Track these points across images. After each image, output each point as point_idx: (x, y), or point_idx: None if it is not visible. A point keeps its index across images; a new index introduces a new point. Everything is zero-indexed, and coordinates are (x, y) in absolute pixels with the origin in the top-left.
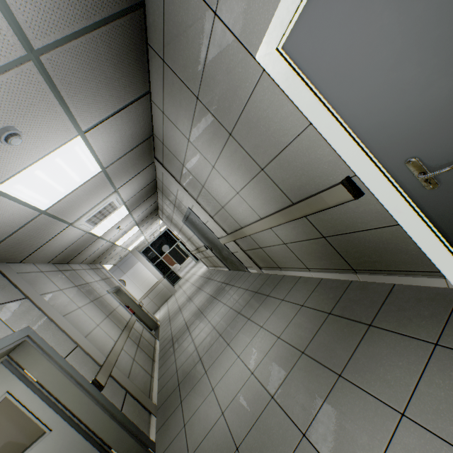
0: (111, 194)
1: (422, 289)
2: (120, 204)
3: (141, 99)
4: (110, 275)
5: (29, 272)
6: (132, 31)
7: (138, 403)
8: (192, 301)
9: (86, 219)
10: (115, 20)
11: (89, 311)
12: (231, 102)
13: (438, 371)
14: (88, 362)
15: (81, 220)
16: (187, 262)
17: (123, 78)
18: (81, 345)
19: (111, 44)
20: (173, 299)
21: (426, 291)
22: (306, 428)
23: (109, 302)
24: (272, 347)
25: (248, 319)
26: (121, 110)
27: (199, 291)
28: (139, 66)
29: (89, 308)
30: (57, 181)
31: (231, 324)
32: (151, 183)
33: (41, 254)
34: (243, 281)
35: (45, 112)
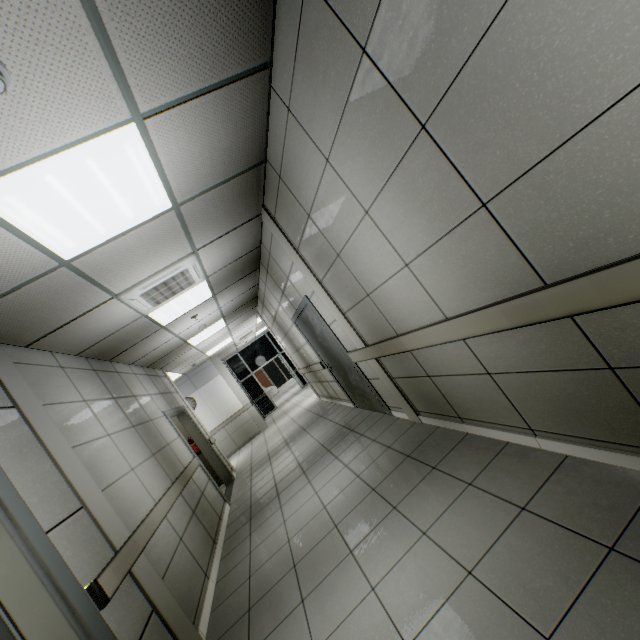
0: (186, 256)
1: None
2: (200, 277)
3: (253, 76)
4: (174, 389)
5: (37, 365)
6: None
7: (170, 636)
8: (290, 449)
9: (142, 291)
10: None
11: (124, 443)
12: (446, 34)
13: None
14: (95, 541)
15: (132, 291)
16: (289, 386)
17: (225, 12)
18: (88, 506)
19: None
20: (261, 439)
21: None
22: None
23: (162, 431)
24: (454, 592)
25: (394, 508)
26: (215, 89)
27: (303, 433)
28: None
29: (125, 437)
30: (91, 208)
31: (357, 509)
32: (251, 252)
33: (64, 338)
34: (380, 430)
35: (62, 41)
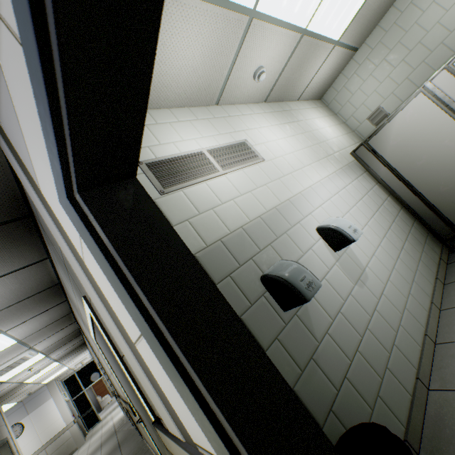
0: (25, 351)
1: None
2: (34, 354)
3: (59, 304)
4: (4, 421)
5: None
6: (52, 290)
7: None
8: None
9: None
10: (40, 292)
11: None
12: None
13: None
14: None
15: None
16: None
17: (44, 303)
18: None
19: (35, 299)
20: None
21: None
22: None
23: None
24: None
25: None
26: (41, 313)
27: (99, 449)
28: (57, 296)
29: None
30: None
31: None
32: (73, 332)
33: None
34: (129, 446)
35: None
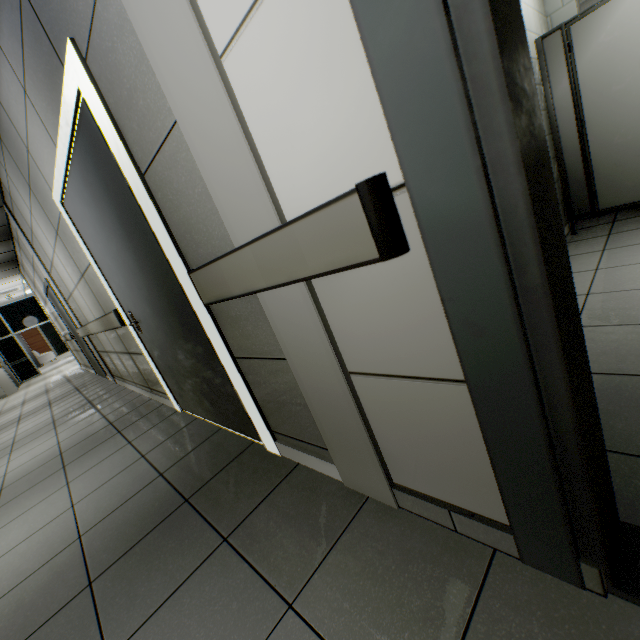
0: None
1: (168, 408)
2: None
3: None
4: None
5: None
6: None
7: None
8: (23, 407)
9: None
10: None
11: None
12: (51, 210)
13: (112, 457)
14: None
15: None
16: (71, 354)
17: None
18: None
19: None
20: (2, 402)
21: (167, 410)
22: (3, 505)
23: None
24: (45, 451)
25: (55, 428)
26: None
27: (44, 394)
28: None
29: None
30: None
31: (35, 433)
32: None
33: None
34: (94, 388)
35: None
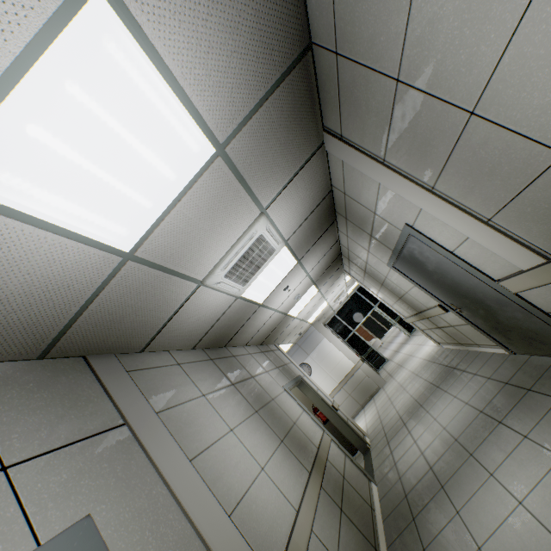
0: (255, 220)
1: None
2: (277, 242)
3: None
4: (288, 360)
5: (153, 368)
6: None
7: None
8: (428, 413)
9: (224, 271)
10: None
11: (248, 436)
12: None
13: None
14: None
15: (215, 274)
16: (391, 336)
17: None
18: None
19: None
20: (383, 397)
21: None
22: None
23: (285, 409)
24: None
25: None
26: None
27: (438, 392)
28: None
29: (249, 427)
30: (116, 173)
31: None
32: (323, 201)
33: (173, 336)
34: None
35: None
